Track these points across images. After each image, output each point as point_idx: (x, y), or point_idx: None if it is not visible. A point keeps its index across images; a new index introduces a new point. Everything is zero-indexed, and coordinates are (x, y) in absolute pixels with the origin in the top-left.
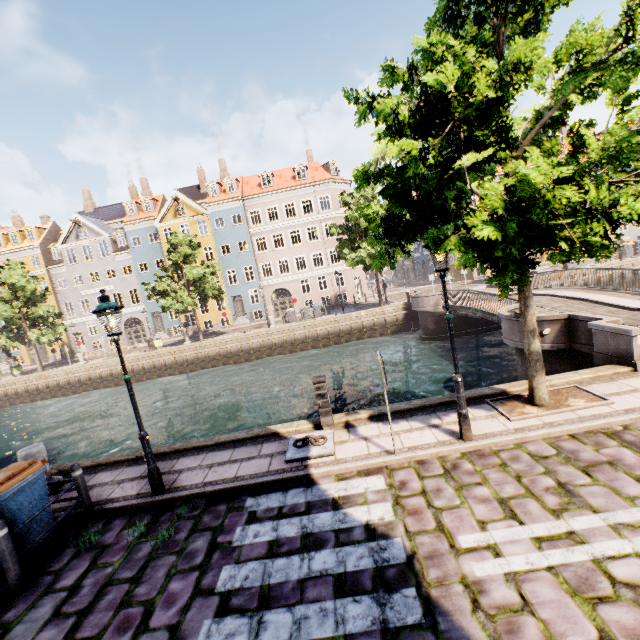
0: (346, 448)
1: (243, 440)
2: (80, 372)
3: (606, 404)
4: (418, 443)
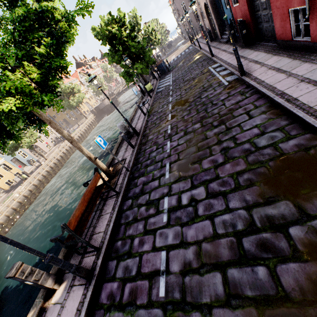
0: None
1: None
2: None
3: None
4: None
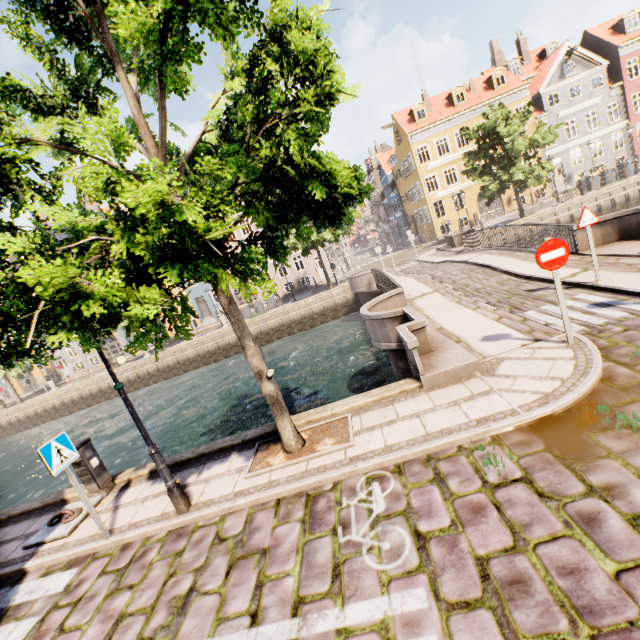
0: (88, 525)
1: (34, 510)
2: (53, 399)
3: (345, 448)
4: (144, 517)
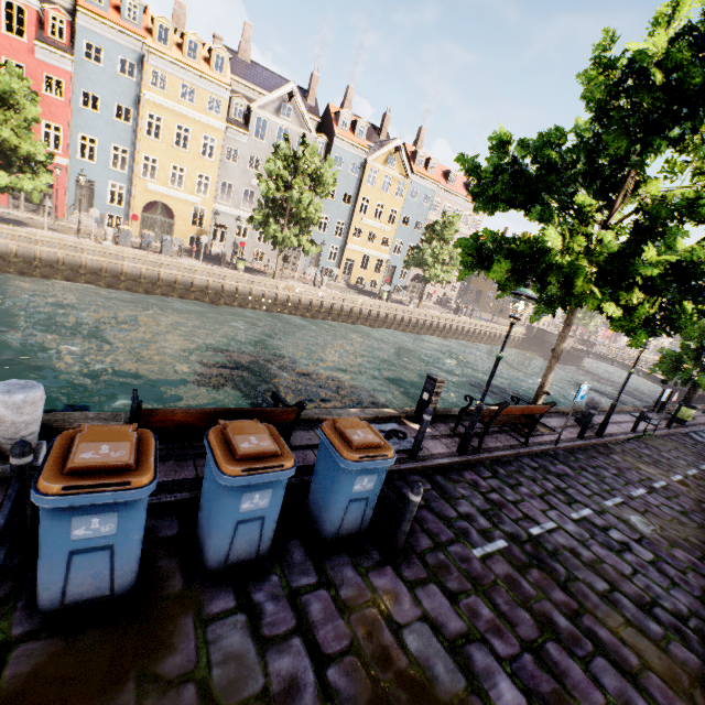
0: None
1: None
2: (326, 298)
3: None
4: None
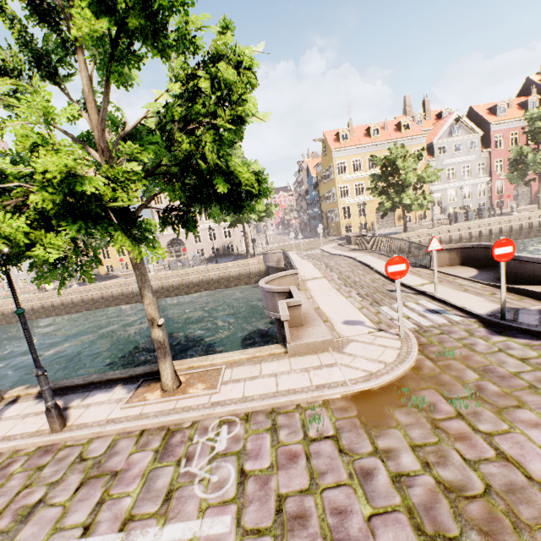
0: None
1: None
2: None
3: (211, 394)
4: (20, 431)
